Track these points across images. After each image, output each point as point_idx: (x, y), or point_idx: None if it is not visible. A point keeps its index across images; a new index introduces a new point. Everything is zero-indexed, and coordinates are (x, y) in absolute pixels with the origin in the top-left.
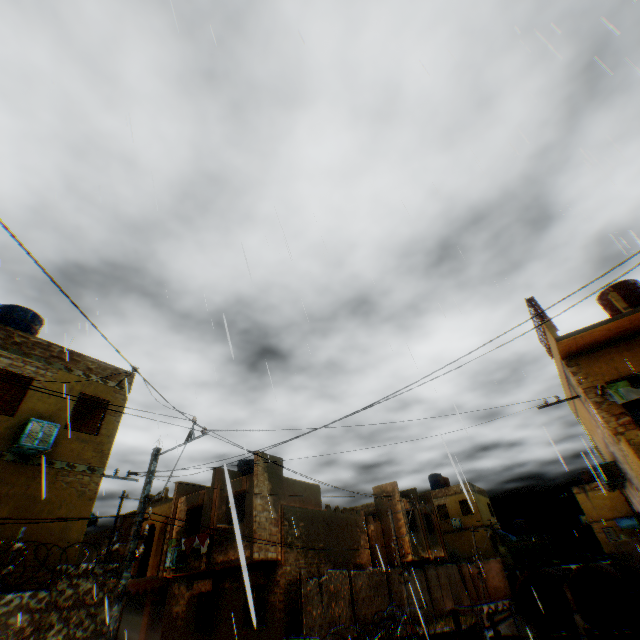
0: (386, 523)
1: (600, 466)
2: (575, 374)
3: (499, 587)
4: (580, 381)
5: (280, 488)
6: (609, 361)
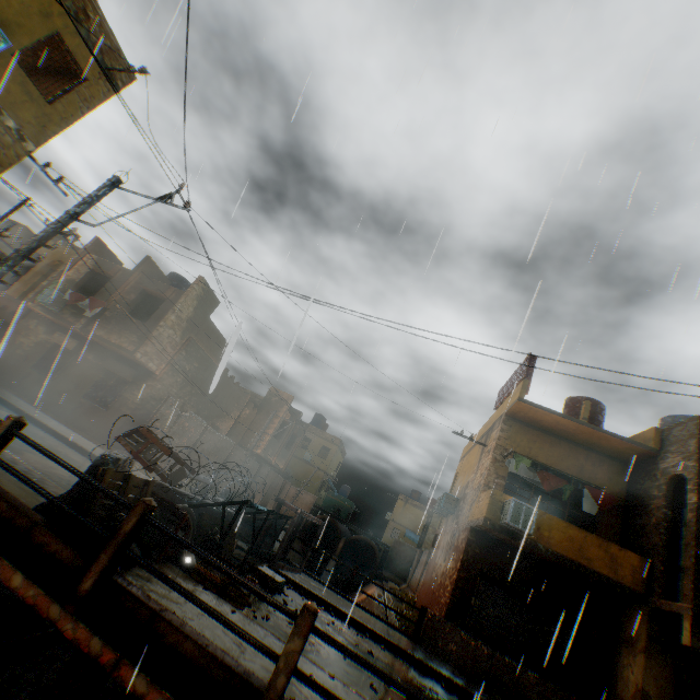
0: (260, 418)
1: (449, 496)
2: (503, 432)
3: None
4: (501, 438)
5: (199, 324)
6: (533, 442)
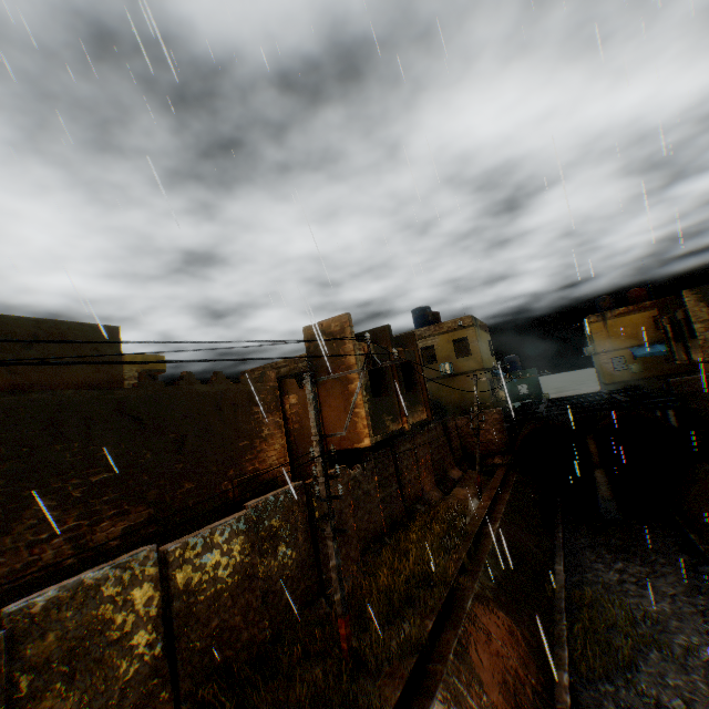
0: (326, 389)
1: None
2: None
3: (493, 442)
4: None
5: None
6: None
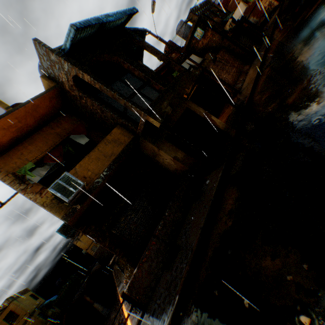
0: None
1: (60, 230)
2: None
3: None
4: (5, 178)
5: None
6: (23, 155)
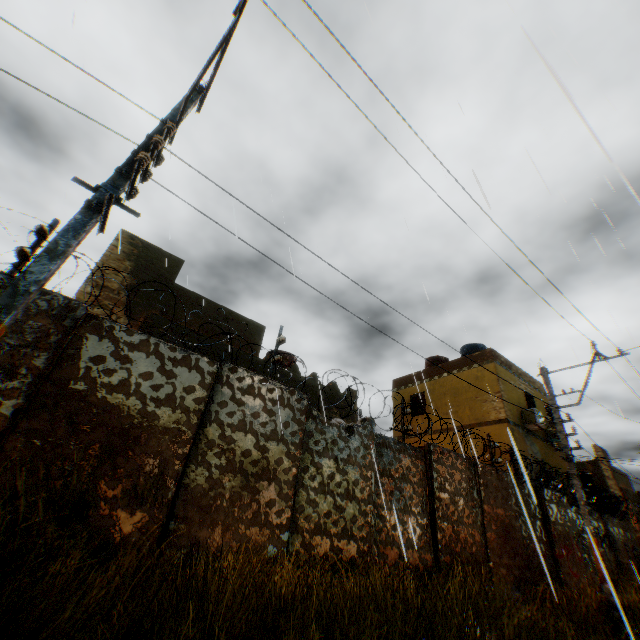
0: None
1: None
2: None
3: None
4: None
5: (613, 474)
6: None
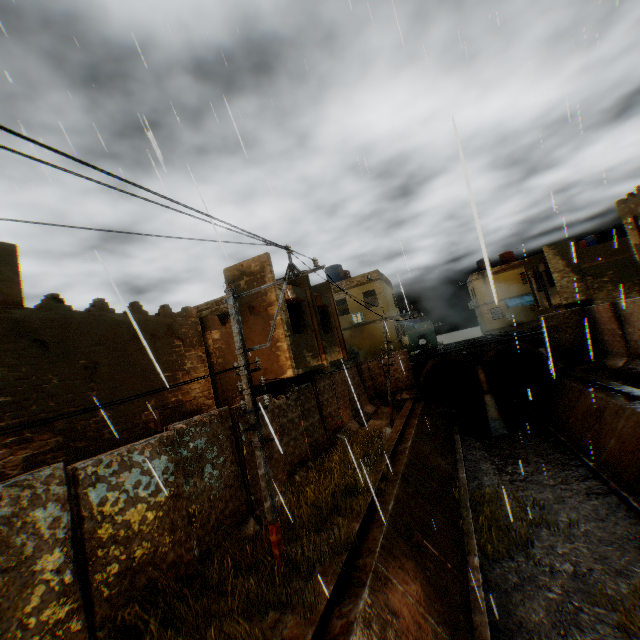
0: (248, 326)
1: None
2: None
3: (401, 380)
4: None
5: None
6: None
